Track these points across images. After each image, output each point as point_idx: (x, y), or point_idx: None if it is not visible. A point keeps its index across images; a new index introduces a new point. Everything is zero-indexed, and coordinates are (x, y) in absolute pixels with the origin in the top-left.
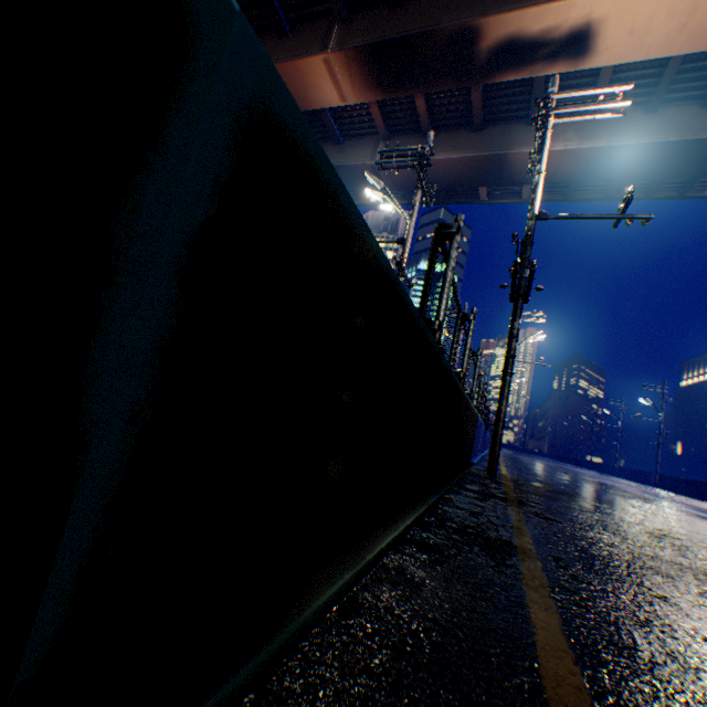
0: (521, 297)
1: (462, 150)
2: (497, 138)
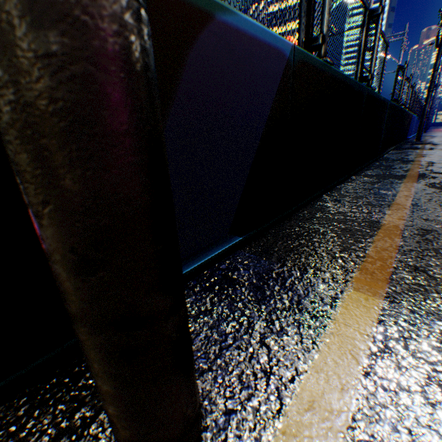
0: None
1: None
2: None
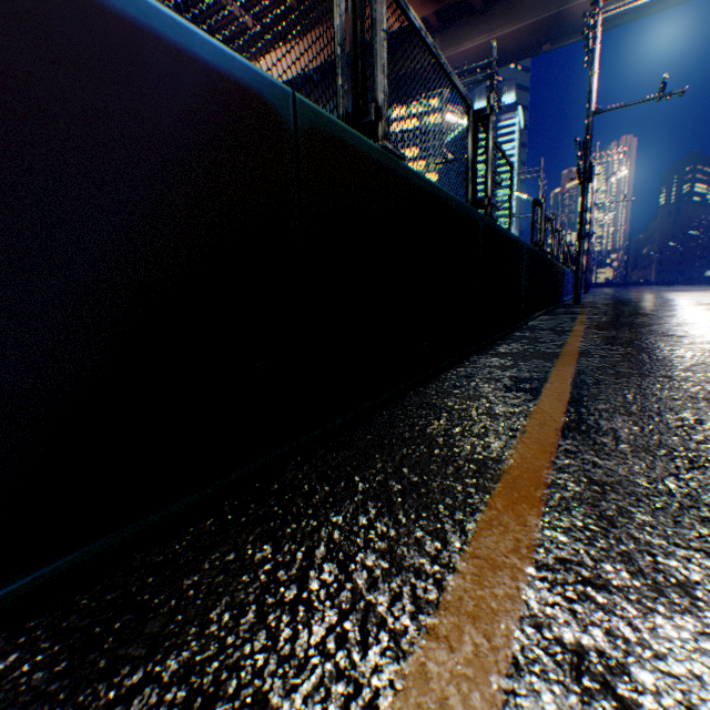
0: (586, 182)
1: (518, 20)
2: None
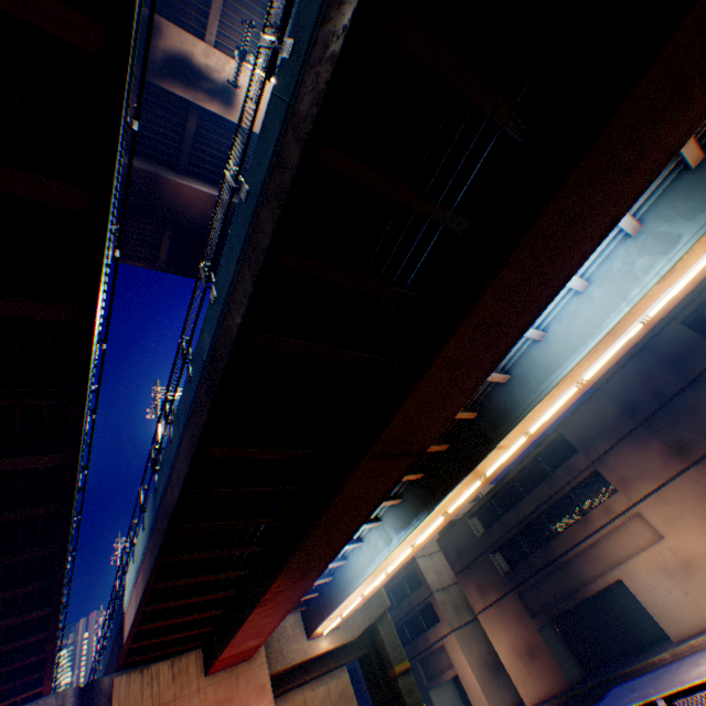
0: None
1: None
2: (152, 166)
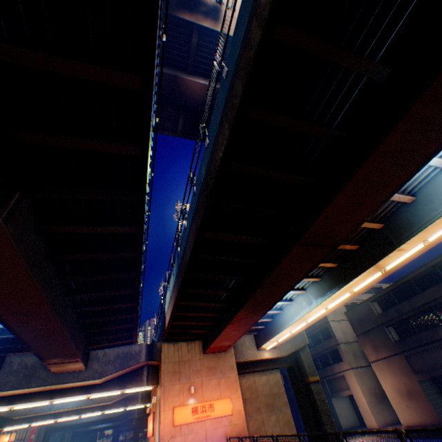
0: None
1: None
2: (172, 71)
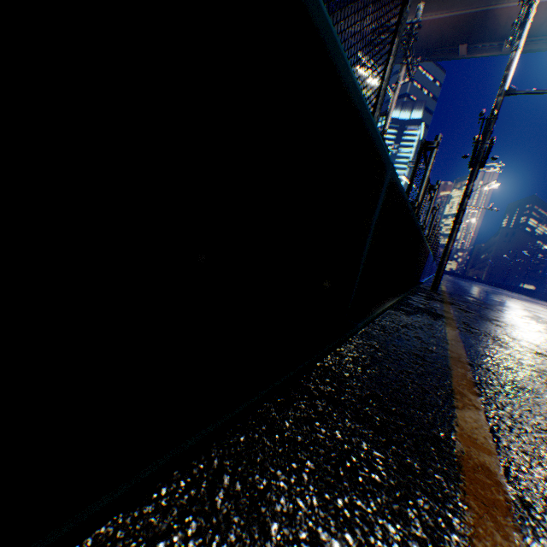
0: (479, 164)
1: (448, 9)
2: None
